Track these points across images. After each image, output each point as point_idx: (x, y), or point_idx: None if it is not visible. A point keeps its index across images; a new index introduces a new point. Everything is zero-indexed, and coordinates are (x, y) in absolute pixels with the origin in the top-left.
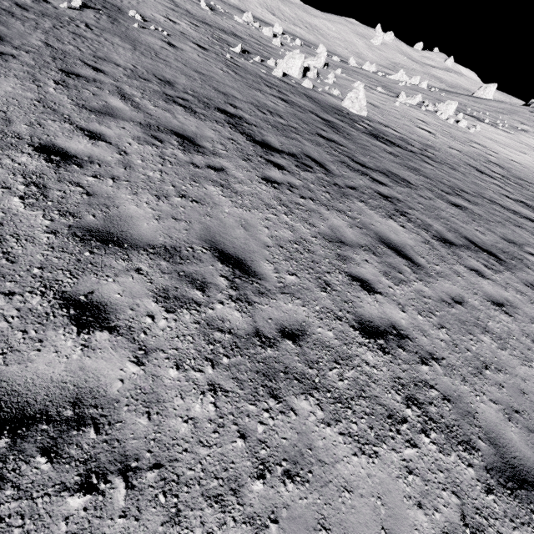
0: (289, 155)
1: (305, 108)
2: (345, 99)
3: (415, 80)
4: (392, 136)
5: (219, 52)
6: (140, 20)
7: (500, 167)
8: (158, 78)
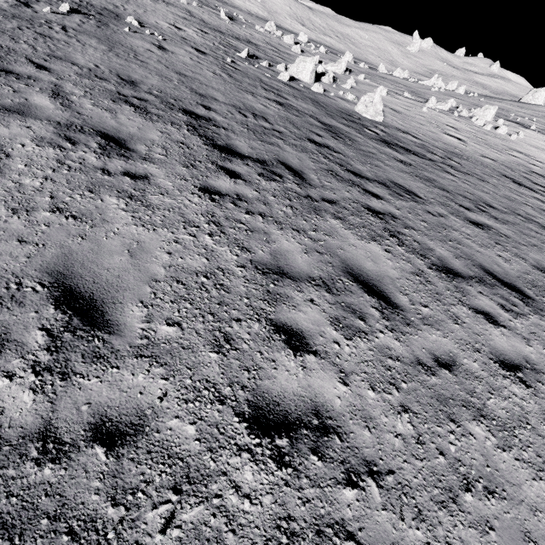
0: (256, 162)
1: (305, 112)
2: (358, 103)
3: (452, 86)
4: (409, 143)
5: (219, 57)
6: (137, 26)
7: (544, 178)
8: (120, 77)
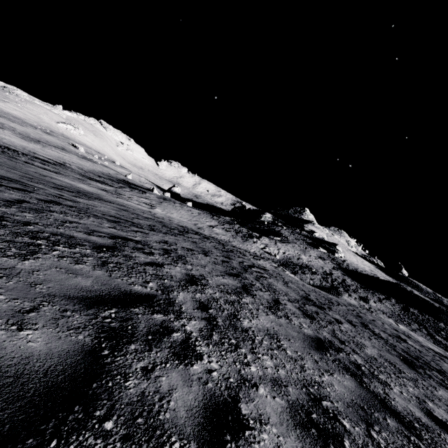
0: None
1: None
2: None
3: None
4: None
5: None
6: None
7: (10, 114)
8: None
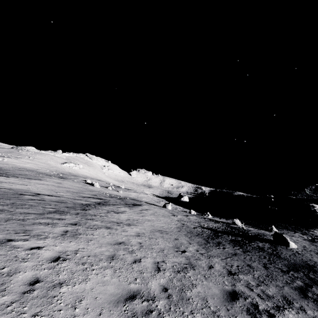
0: None
1: None
2: None
3: None
4: None
5: None
6: None
7: (24, 169)
8: None
